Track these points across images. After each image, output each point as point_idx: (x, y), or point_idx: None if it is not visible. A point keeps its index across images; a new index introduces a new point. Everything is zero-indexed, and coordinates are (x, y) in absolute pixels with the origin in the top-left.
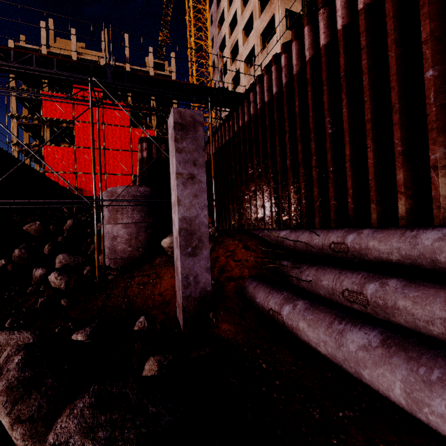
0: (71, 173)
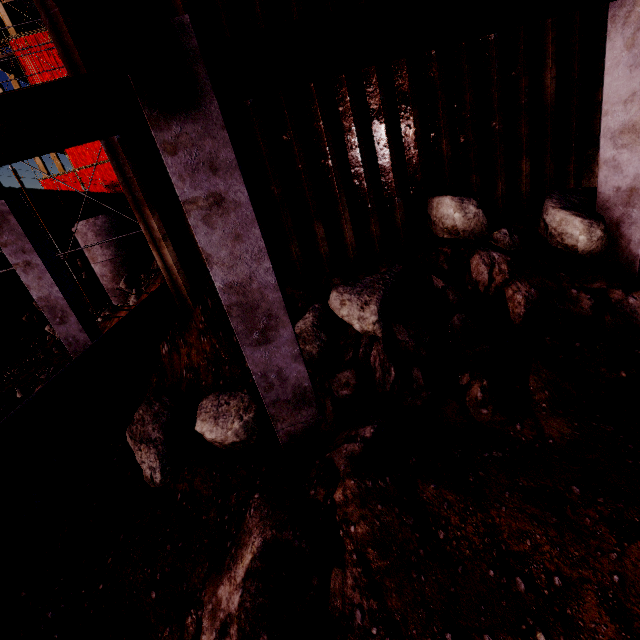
0: (105, 162)
